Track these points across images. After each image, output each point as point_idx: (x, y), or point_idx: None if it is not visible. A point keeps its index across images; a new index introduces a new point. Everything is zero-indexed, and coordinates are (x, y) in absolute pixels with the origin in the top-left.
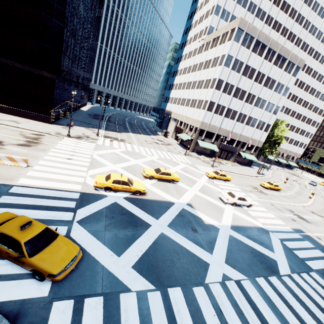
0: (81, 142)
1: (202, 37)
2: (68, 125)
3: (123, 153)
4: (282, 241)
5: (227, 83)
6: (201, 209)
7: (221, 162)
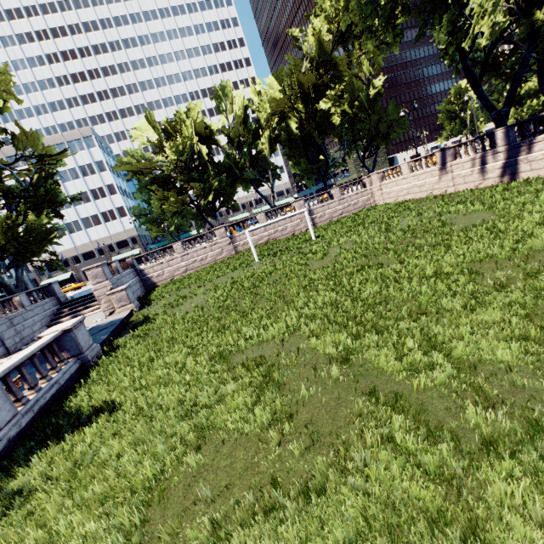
0: None
1: None
2: None
3: None
4: None
5: None
6: None
7: None
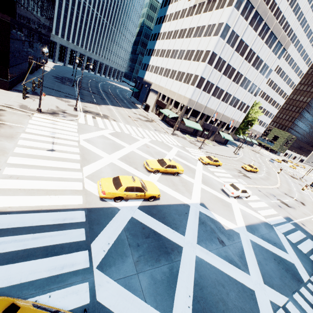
0: (58, 120)
1: None
2: (32, 93)
3: (113, 136)
4: (285, 235)
5: (219, 58)
6: (214, 208)
7: (204, 142)
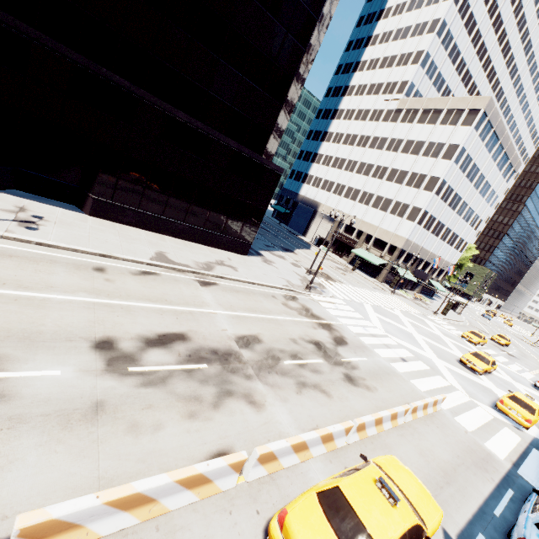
0: (330, 300)
1: (394, 96)
2: (253, 251)
3: (381, 315)
4: None
5: (448, 186)
6: None
7: (420, 299)
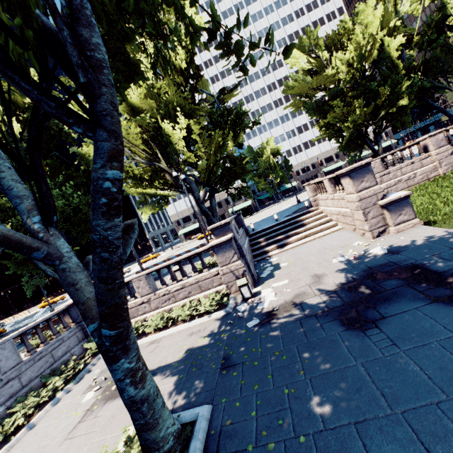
0: None
1: None
2: None
3: None
4: None
5: None
6: None
7: None
